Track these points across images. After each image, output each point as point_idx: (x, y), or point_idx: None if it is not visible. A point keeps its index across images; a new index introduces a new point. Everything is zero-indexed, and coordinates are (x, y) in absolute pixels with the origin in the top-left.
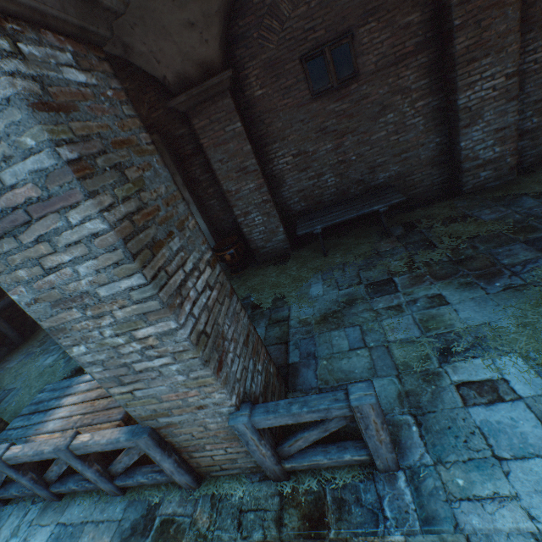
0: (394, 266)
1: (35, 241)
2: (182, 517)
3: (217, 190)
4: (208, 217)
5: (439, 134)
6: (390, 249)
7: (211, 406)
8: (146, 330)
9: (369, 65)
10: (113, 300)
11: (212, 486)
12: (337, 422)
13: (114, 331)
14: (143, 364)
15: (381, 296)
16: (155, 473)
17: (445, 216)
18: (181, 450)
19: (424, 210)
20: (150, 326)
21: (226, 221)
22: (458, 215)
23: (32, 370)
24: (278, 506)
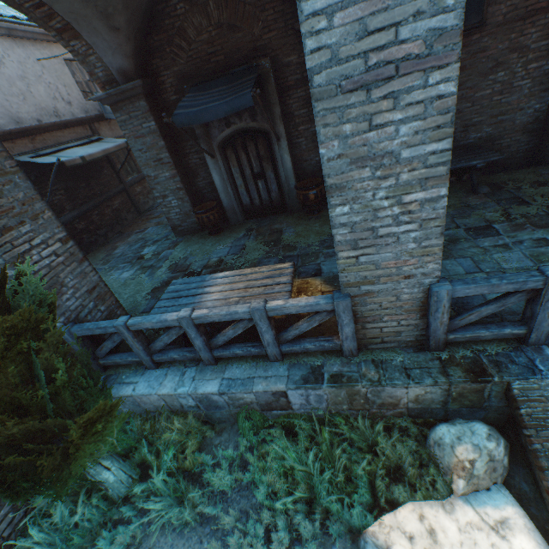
0: (489, 216)
1: (382, 98)
2: (350, 373)
3: (308, 129)
4: (292, 156)
5: (540, 100)
6: (481, 203)
7: (417, 277)
8: (415, 195)
9: (498, 16)
10: (409, 162)
11: (369, 355)
12: (517, 298)
13: (386, 194)
14: (388, 229)
15: (484, 238)
16: (322, 342)
17: (531, 180)
18: (359, 320)
19: (507, 174)
20: (421, 192)
21: (308, 162)
22: (545, 180)
23: (111, 281)
24: (439, 365)
